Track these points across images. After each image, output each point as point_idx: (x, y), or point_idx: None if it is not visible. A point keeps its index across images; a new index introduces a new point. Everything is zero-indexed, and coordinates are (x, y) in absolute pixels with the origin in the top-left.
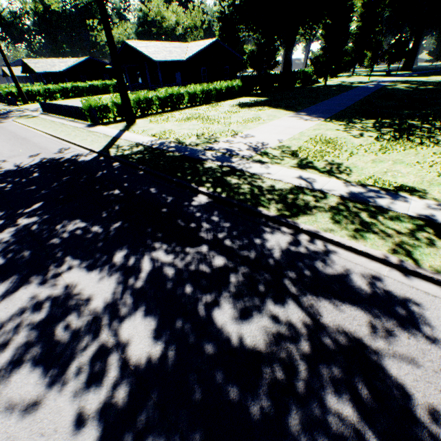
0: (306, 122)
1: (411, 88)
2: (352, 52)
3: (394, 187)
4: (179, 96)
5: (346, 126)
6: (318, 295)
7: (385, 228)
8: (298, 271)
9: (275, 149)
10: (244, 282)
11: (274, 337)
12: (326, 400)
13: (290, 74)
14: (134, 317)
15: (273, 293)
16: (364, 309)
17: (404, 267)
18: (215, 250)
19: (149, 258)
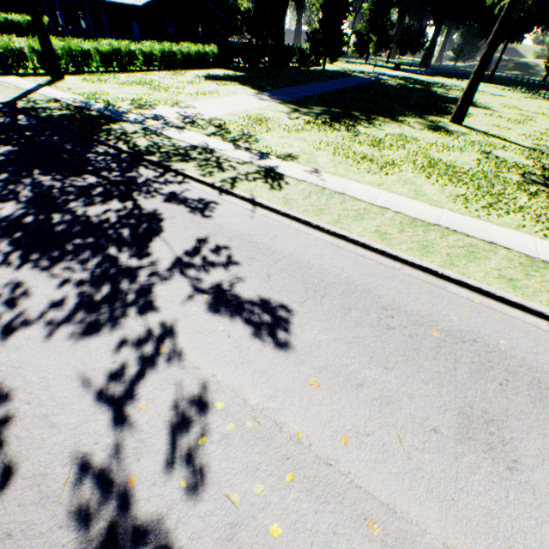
0: (260, 103)
1: (400, 85)
2: (366, 33)
3: (274, 153)
4: (129, 54)
5: (294, 110)
6: (152, 198)
7: (234, 172)
8: (149, 189)
9: (206, 120)
10: (104, 192)
11: (105, 212)
12: (118, 229)
13: (283, 48)
14: (6, 202)
15: (122, 197)
16: (177, 204)
17: (222, 189)
18: (92, 177)
19: (32, 178)
